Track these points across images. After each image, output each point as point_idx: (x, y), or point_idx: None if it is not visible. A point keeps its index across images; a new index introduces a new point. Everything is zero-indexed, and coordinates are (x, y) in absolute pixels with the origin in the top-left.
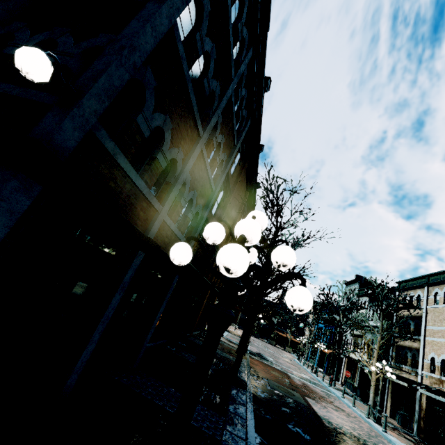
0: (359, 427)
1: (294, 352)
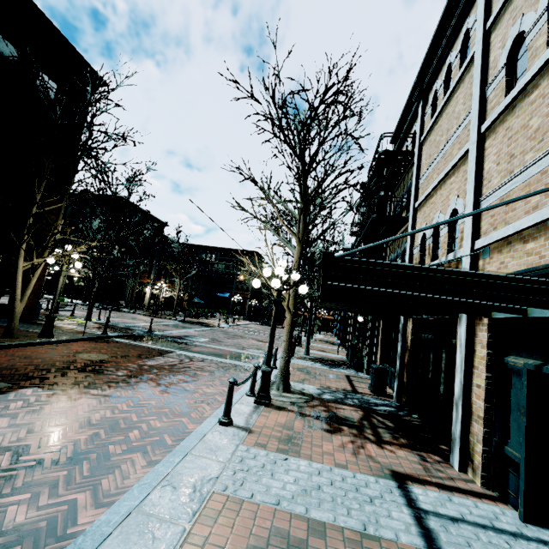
0: (94, 435)
1: (329, 332)
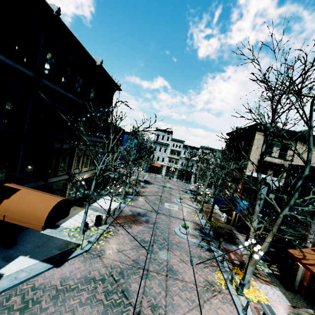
0: None
1: None
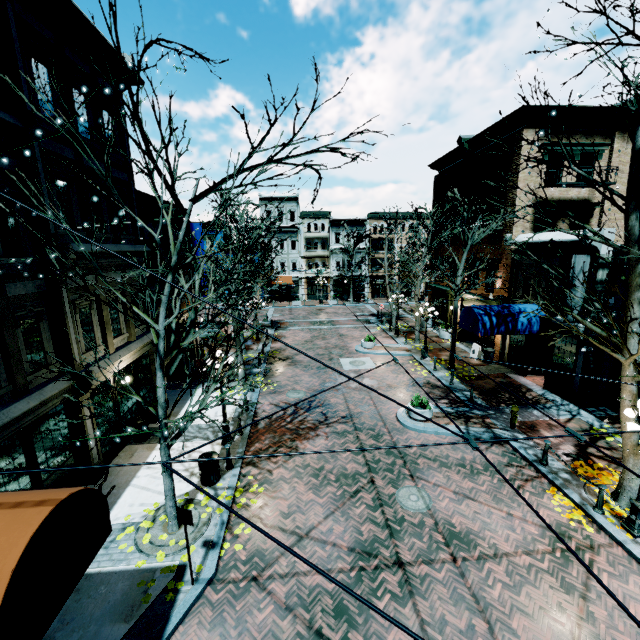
0: None
1: None
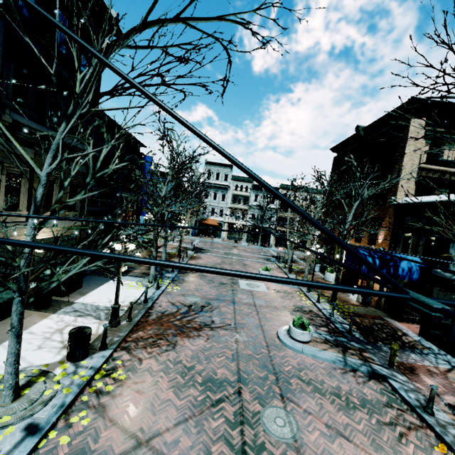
0: None
1: None
